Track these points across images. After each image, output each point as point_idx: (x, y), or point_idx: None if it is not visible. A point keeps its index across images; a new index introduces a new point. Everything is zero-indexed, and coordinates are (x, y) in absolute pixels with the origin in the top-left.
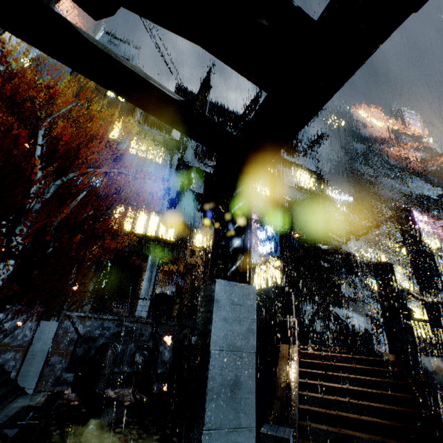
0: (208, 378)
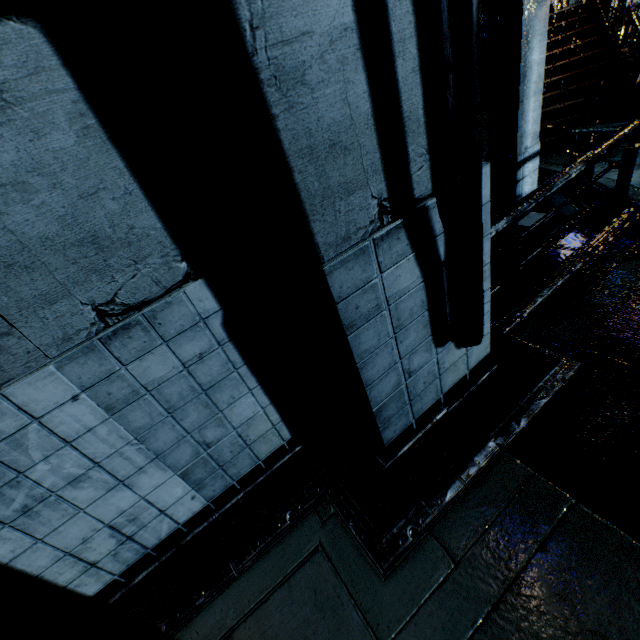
0: (520, 67)
